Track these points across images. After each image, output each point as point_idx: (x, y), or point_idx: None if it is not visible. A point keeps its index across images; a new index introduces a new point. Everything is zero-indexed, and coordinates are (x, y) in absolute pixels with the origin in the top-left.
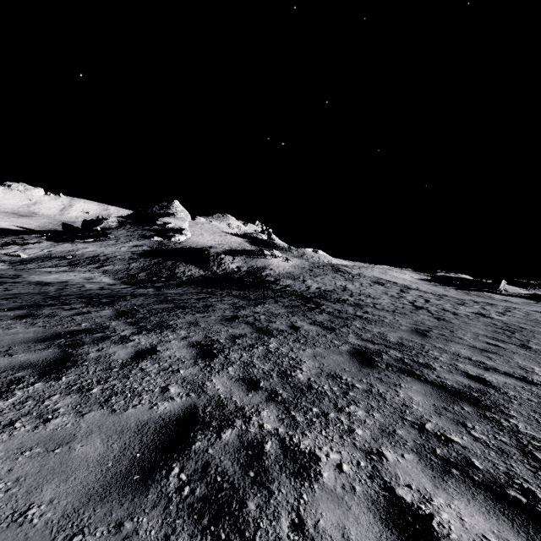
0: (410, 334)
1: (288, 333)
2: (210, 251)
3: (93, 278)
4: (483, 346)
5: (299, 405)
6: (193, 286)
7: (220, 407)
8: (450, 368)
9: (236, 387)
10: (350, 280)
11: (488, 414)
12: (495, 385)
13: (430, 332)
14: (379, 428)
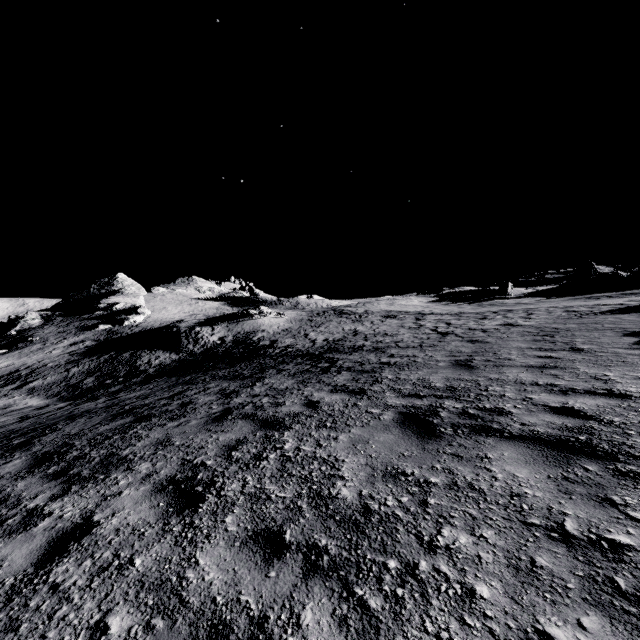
0: (454, 370)
1: (306, 416)
2: (179, 327)
3: (12, 405)
4: (538, 361)
5: (363, 563)
6: (165, 377)
7: (217, 636)
8: (526, 406)
9: (244, 563)
10: (358, 321)
11: (621, 468)
12: (592, 414)
13: (474, 361)
14: (509, 566)
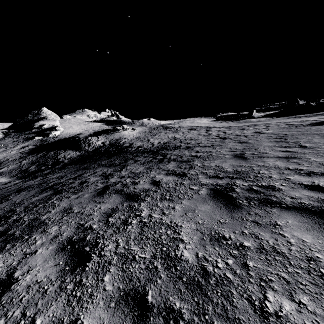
0: (235, 160)
1: (153, 191)
2: (79, 137)
3: None
4: (283, 154)
5: None
6: (73, 165)
7: None
8: (289, 184)
9: None
10: (175, 132)
11: None
12: None
13: (245, 154)
14: None
